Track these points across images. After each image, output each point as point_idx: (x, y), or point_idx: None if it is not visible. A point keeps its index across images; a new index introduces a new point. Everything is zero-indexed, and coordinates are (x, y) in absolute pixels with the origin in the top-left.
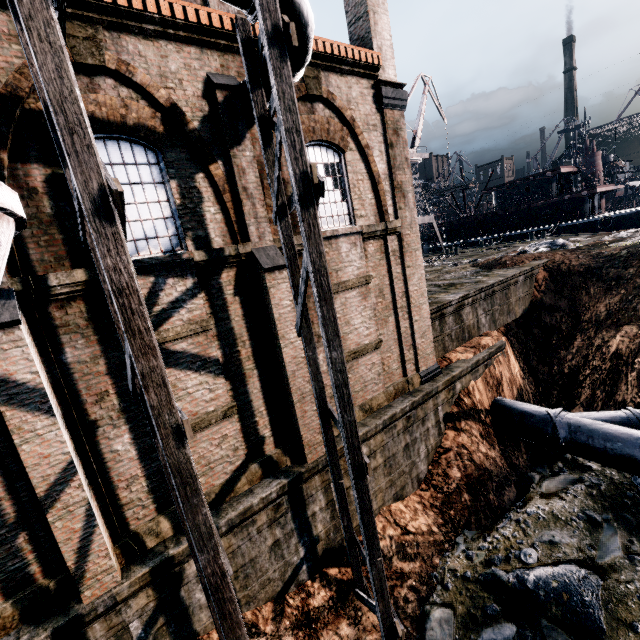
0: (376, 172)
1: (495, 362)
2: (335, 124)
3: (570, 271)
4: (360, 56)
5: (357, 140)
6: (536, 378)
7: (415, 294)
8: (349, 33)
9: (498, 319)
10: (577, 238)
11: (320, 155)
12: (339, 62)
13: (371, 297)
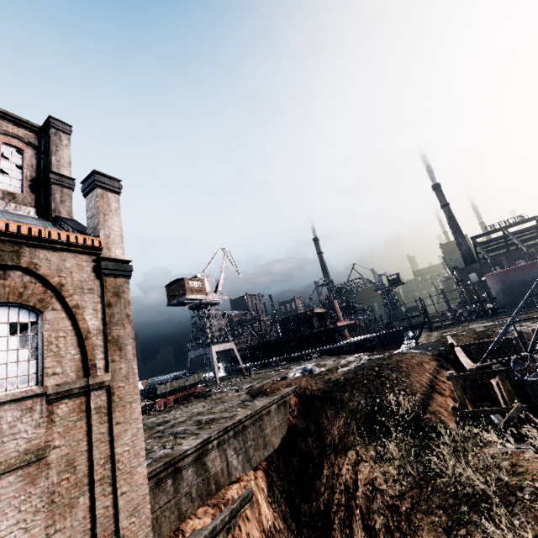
0: (85, 328)
1: (241, 520)
2: (36, 288)
3: (312, 395)
4: (78, 239)
5: (65, 301)
6: (299, 522)
7: (125, 456)
8: (87, 223)
9: (253, 456)
10: (325, 362)
11: (7, 315)
12: (51, 242)
13: (50, 475)
